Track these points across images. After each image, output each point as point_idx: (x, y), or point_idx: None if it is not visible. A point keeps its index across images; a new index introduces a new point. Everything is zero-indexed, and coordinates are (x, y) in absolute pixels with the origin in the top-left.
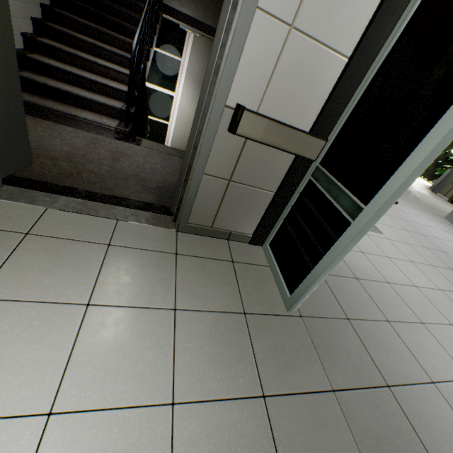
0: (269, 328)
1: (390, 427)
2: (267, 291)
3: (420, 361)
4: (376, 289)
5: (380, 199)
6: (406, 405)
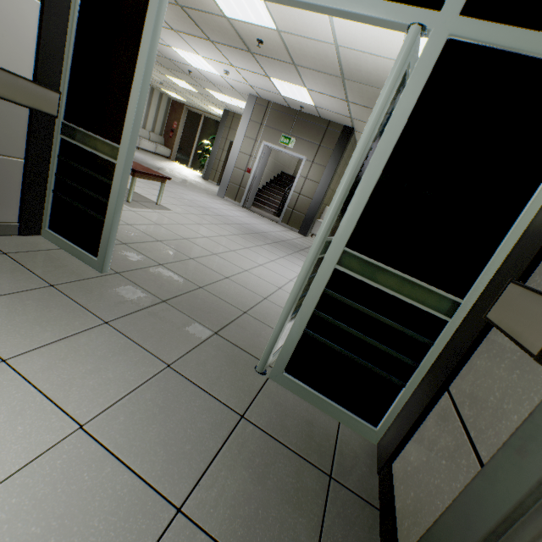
0: (88, 288)
1: (207, 303)
2: (71, 266)
3: (218, 271)
4: (178, 244)
5: (127, 135)
6: (214, 291)
